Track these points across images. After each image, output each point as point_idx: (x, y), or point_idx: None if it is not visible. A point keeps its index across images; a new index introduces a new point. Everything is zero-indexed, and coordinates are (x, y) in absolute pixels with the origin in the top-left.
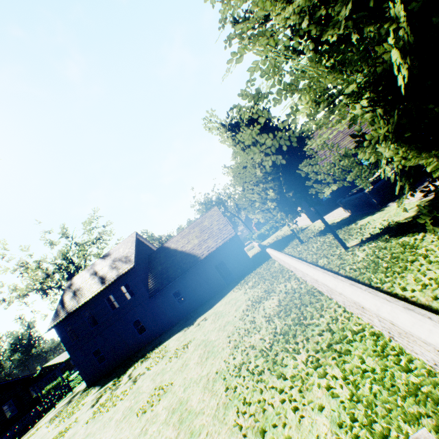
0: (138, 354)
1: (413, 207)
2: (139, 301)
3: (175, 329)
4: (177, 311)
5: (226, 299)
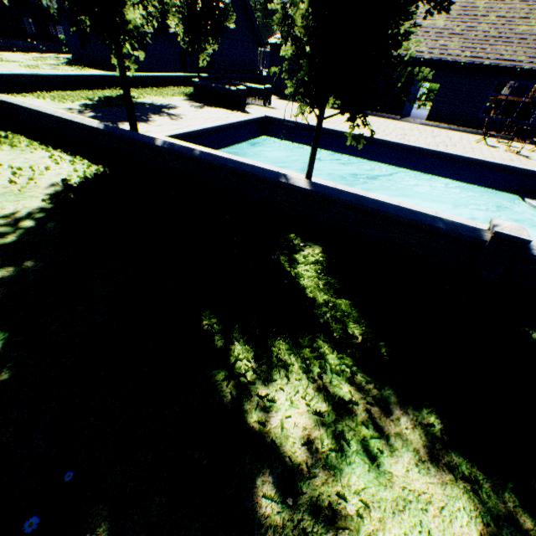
0: (96, 66)
1: (152, 102)
2: None
3: None
4: (140, 62)
5: None
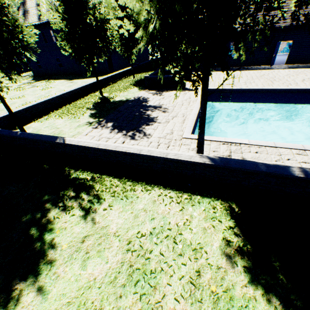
0: (53, 77)
1: (126, 98)
2: (60, 48)
3: (70, 77)
4: (80, 68)
5: (89, 80)
